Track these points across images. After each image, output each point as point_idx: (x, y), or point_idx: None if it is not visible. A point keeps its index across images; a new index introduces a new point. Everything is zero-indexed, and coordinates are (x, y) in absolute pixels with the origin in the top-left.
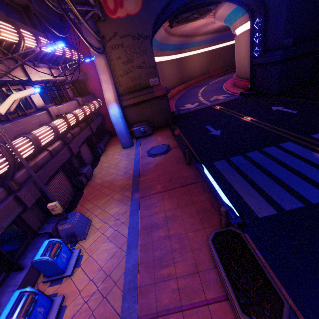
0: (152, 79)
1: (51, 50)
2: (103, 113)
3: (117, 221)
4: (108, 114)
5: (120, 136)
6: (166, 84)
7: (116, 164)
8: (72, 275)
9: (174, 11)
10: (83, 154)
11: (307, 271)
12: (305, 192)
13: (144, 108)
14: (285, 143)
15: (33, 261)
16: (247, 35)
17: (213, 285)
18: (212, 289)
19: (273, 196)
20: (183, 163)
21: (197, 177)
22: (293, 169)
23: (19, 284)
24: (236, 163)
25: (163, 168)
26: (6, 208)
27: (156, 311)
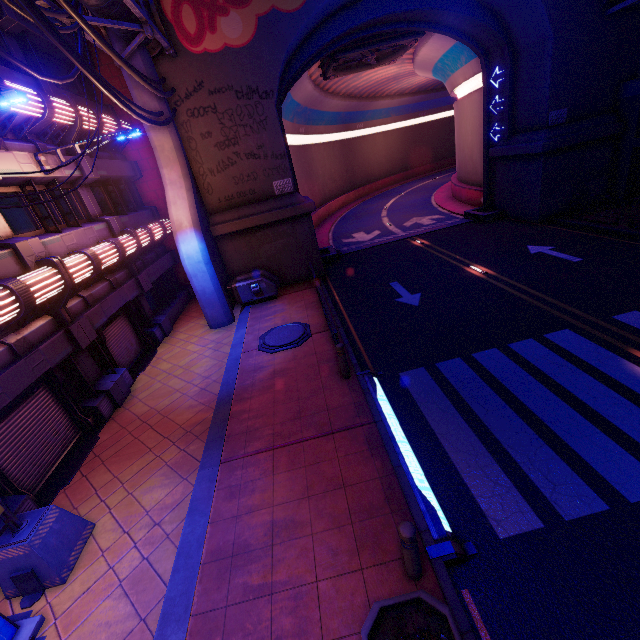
0: (278, 180)
1: (41, 113)
2: (176, 249)
3: (154, 530)
4: None
5: (203, 301)
6: (317, 191)
7: (188, 367)
8: None
9: (328, 46)
10: (115, 342)
11: None
12: (609, 468)
13: (261, 241)
14: (558, 332)
15: None
16: (477, 100)
17: None
18: None
19: (533, 474)
20: (333, 372)
21: (359, 411)
22: (578, 402)
23: None
24: (449, 378)
25: (286, 383)
26: None
27: None
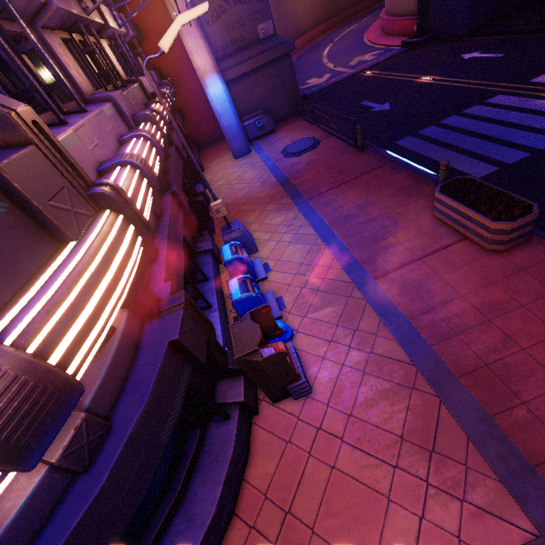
0: (262, 24)
1: None
2: (180, 107)
3: (291, 227)
4: (189, 107)
5: (230, 136)
6: None
7: (240, 178)
8: (267, 278)
9: None
10: None
11: (542, 203)
12: (530, 142)
13: (253, 85)
14: (493, 97)
15: (226, 261)
16: None
17: (445, 236)
18: (445, 239)
19: (490, 155)
20: (350, 151)
21: (380, 160)
22: (510, 124)
23: (215, 290)
24: (429, 136)
25: (322, 164)
26: (173, 204)
27: (390, 268)
